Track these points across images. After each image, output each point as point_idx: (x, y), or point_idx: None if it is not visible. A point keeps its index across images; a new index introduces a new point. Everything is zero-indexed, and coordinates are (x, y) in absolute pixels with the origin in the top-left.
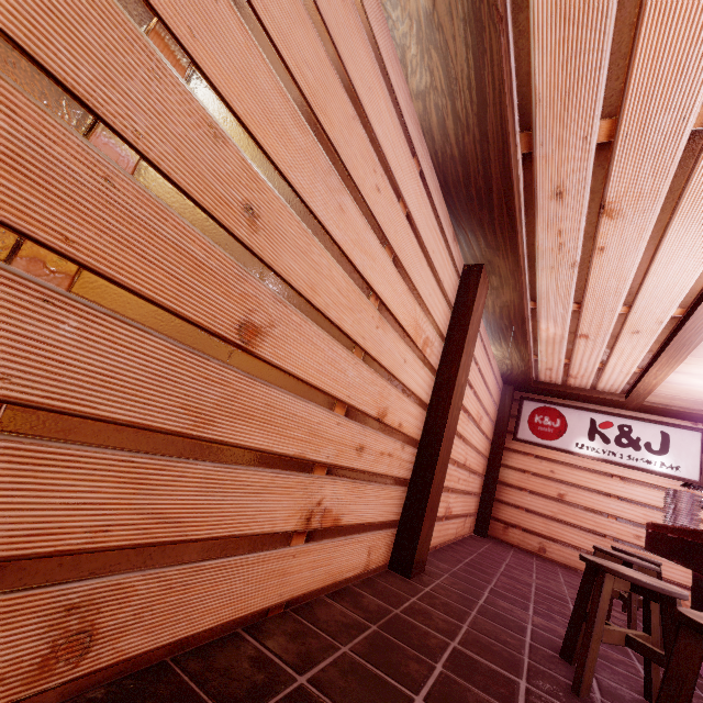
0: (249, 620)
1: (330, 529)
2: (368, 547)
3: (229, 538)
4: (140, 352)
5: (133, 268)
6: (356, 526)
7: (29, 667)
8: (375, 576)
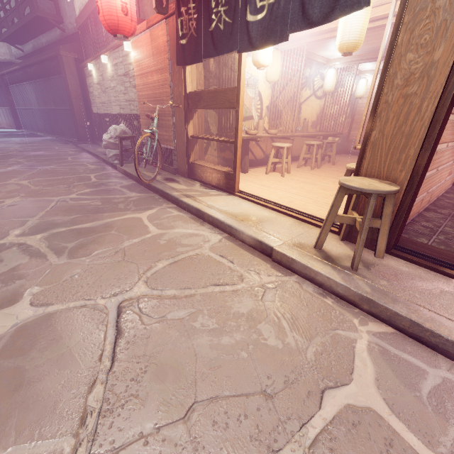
0: (436, 198)
1: (449, 176)
2: (451, 180)
3: (441, 181)
4: (448, 151)
5: (453, 137)
6: (452, 174)
7: (428, 201)
8: (450, 188)
